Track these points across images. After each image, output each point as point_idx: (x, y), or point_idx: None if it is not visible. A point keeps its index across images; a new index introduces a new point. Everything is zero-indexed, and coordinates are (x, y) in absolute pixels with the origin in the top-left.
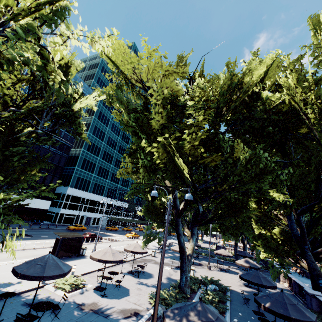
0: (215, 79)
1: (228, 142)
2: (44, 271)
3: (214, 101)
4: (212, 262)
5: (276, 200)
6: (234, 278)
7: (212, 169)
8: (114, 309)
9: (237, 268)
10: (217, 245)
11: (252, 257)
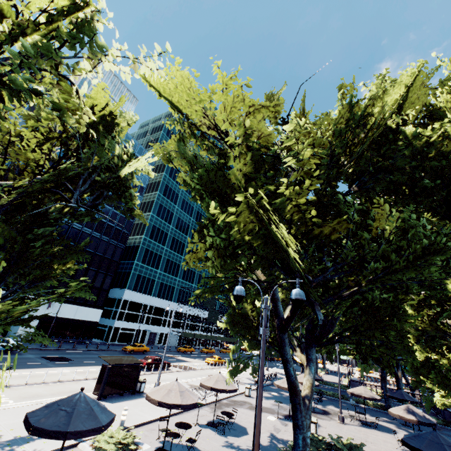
0: (322, 121)
1: (354, 205)
2: (69, 422)
3: (325, 146)
4: (345, 408)
5: (449, 300)
6: (388, 441)
7: (332, 253)
8: None
9: (391, 421)
10: (350, 378)
11: (417, 402)
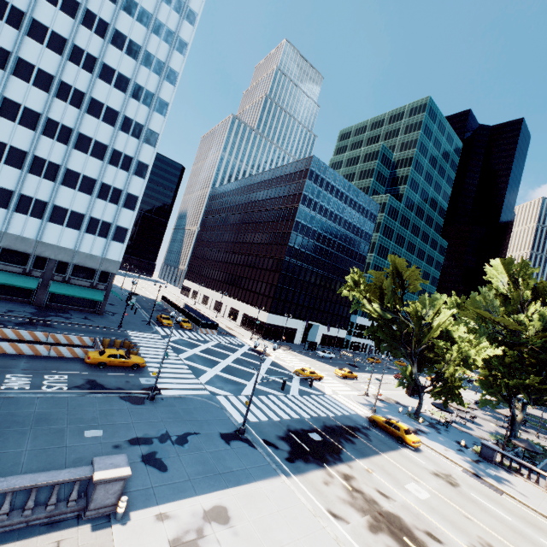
0: None
1: None
2: (448, 410)
3: None
4: (543, 434)
5: None
6: None
7: None
8: (471, 433)
9: None
10: None
11: None
